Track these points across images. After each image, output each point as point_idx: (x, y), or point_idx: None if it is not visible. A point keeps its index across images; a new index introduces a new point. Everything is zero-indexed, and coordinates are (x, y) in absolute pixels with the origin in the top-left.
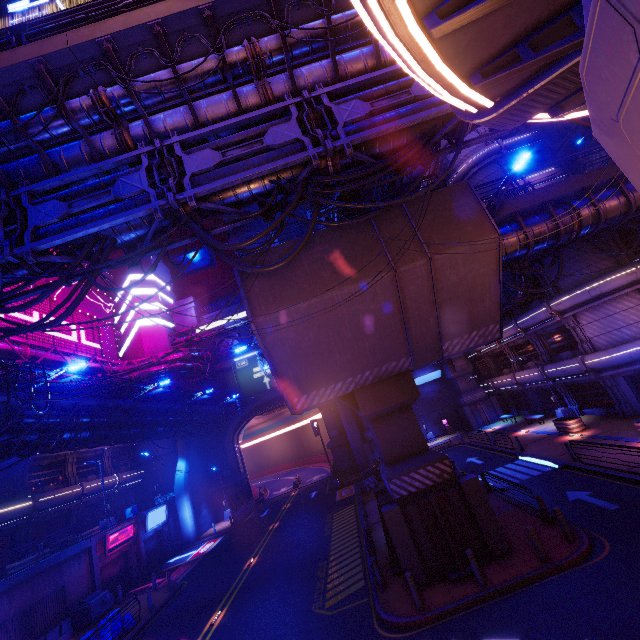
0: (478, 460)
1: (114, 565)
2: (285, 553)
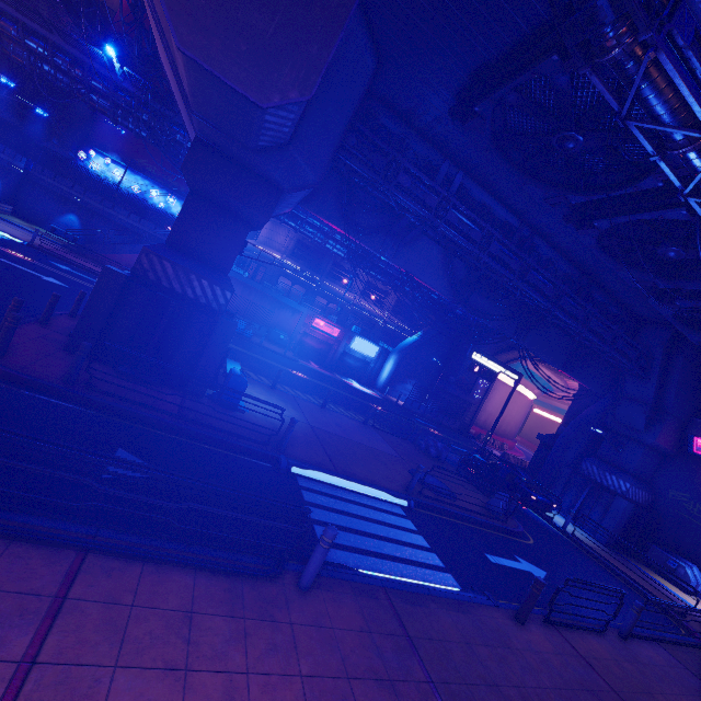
0: (513, 565)
1: (318, 342)
2: (295, 379)
